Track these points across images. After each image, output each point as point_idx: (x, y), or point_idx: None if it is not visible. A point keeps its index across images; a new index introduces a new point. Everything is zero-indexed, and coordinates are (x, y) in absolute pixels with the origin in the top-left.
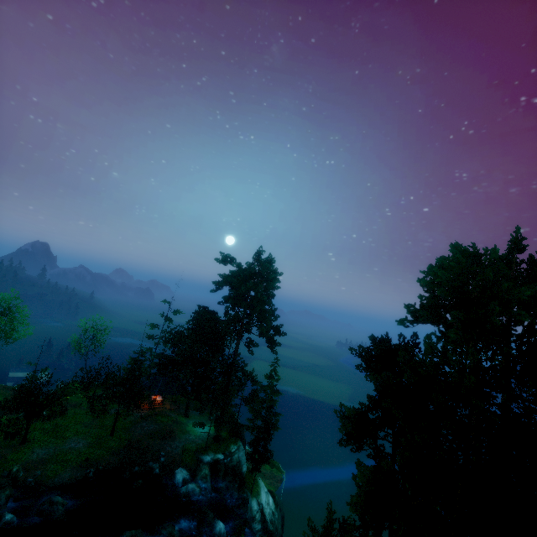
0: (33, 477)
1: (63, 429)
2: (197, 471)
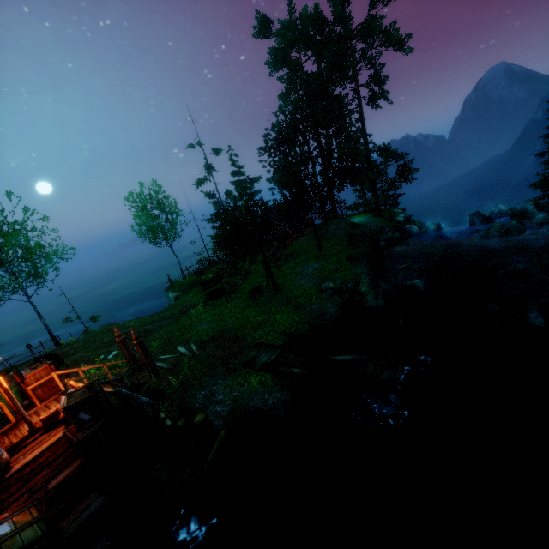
0: (344, 286)
1: (274, 273)
2: (412, 223)
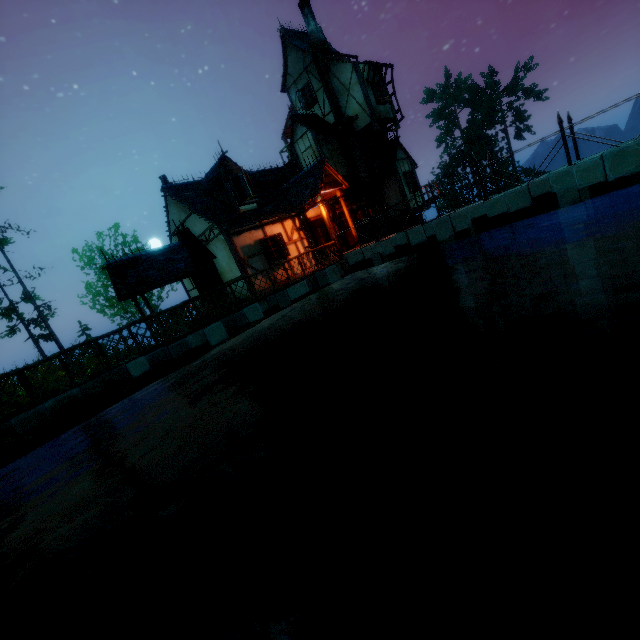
0: None
1: None
2: None
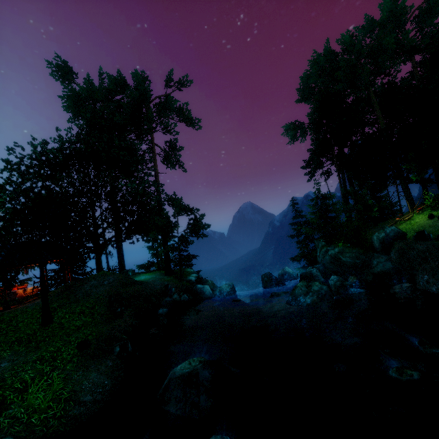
0: None
1: None
2: (205, 283)
